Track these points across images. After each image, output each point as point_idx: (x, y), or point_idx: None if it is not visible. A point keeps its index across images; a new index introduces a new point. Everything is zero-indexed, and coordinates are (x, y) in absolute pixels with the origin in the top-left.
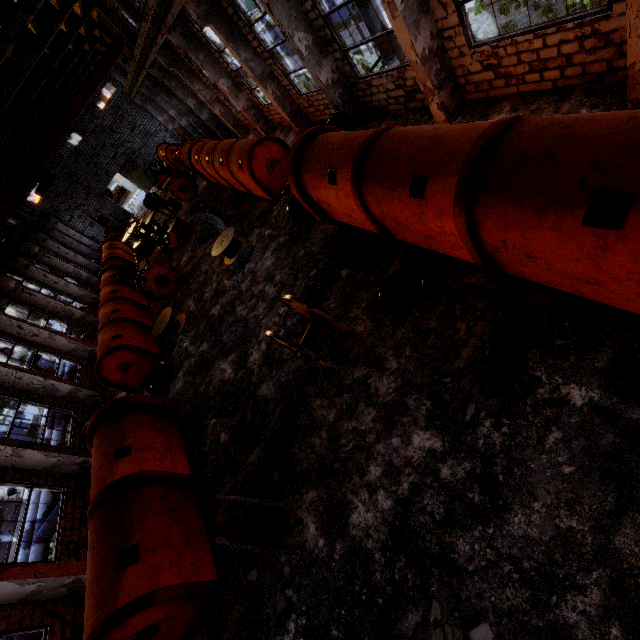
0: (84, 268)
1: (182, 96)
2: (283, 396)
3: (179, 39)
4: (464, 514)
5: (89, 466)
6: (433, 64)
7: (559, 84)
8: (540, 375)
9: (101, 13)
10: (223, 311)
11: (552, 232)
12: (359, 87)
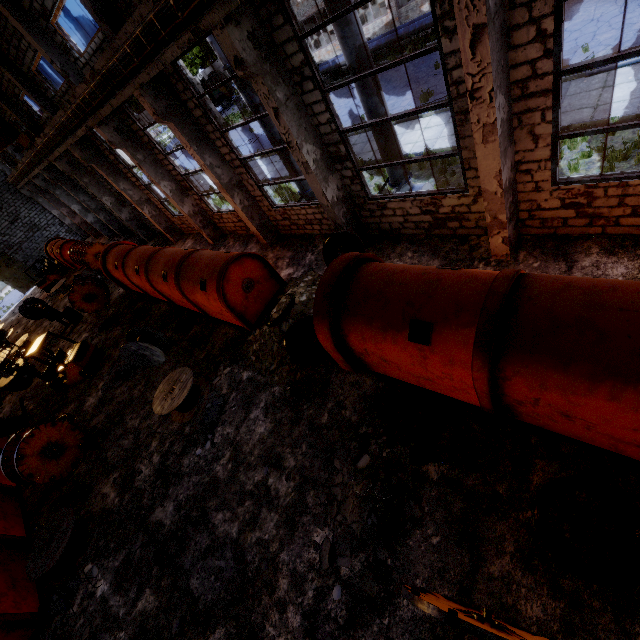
0: None
1: (96, 193)
2: None
3: (112, 134)
4: None
5: None
6: (509, 196)
7: None
8: None
9: None
10: (182, 518)
11: None
12: (366, 207)
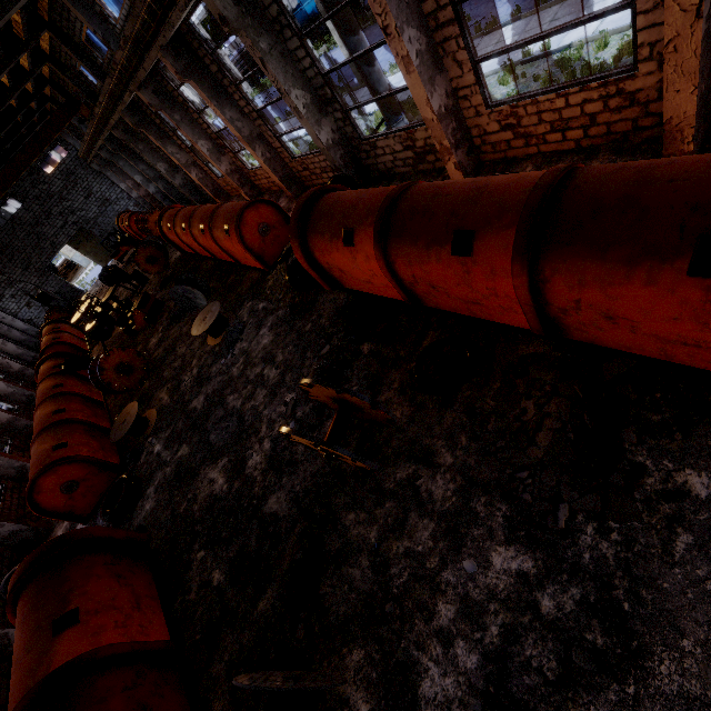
0: (15, 358)
1: (151, 160)
2: (301, 511)
3: (151, 97)
4: (588, 667)
5: (8, 642)
6: (449, 122)
7: (582, 144)
8: (643, 460)
9: (54, 69)
10: (209, 403)
11: (645, 287)
12: (362, 149)
